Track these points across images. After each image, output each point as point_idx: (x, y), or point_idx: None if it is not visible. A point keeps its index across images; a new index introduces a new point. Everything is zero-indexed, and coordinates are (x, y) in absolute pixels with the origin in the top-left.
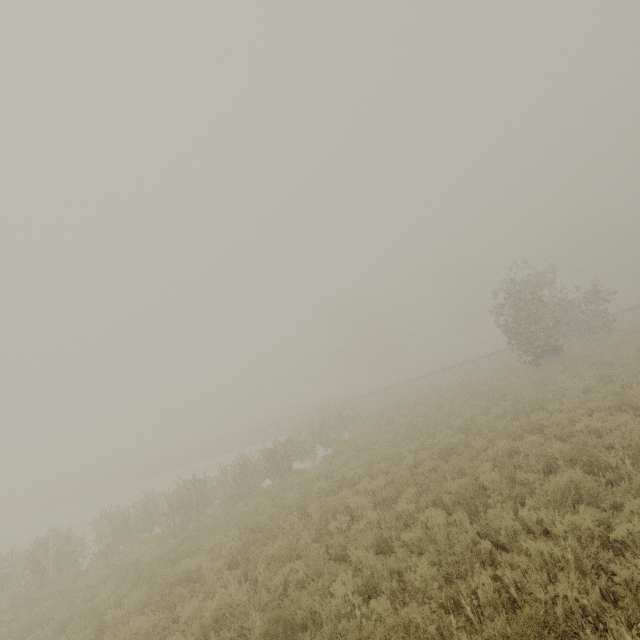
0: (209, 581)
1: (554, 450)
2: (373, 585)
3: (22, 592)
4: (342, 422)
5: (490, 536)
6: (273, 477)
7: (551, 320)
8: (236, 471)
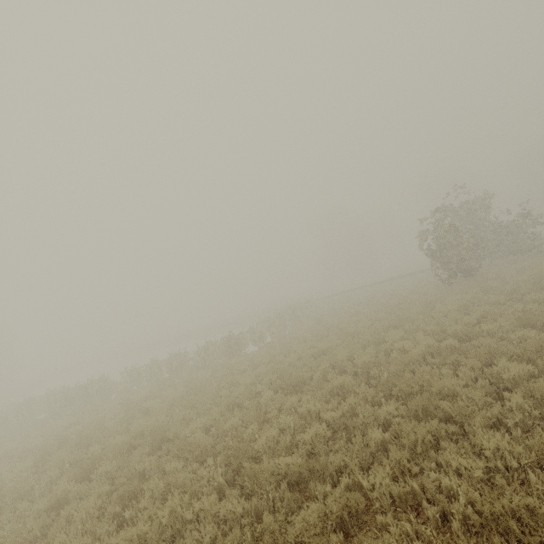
0: (152, 413)
1: (362, 361)
2: (214, 425)
3: (79, 407)
4: (294, 319)
5: (284, 409)
6: (227, 356)
7: (472, 244)
8: (201, 351)
